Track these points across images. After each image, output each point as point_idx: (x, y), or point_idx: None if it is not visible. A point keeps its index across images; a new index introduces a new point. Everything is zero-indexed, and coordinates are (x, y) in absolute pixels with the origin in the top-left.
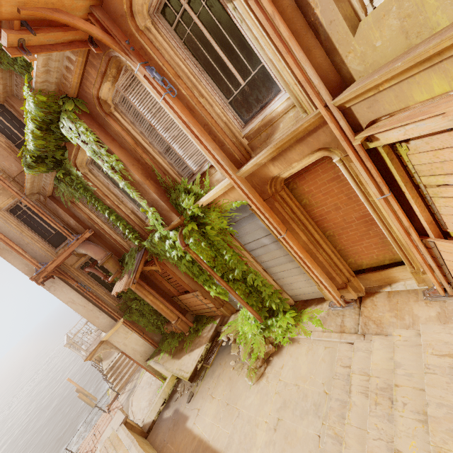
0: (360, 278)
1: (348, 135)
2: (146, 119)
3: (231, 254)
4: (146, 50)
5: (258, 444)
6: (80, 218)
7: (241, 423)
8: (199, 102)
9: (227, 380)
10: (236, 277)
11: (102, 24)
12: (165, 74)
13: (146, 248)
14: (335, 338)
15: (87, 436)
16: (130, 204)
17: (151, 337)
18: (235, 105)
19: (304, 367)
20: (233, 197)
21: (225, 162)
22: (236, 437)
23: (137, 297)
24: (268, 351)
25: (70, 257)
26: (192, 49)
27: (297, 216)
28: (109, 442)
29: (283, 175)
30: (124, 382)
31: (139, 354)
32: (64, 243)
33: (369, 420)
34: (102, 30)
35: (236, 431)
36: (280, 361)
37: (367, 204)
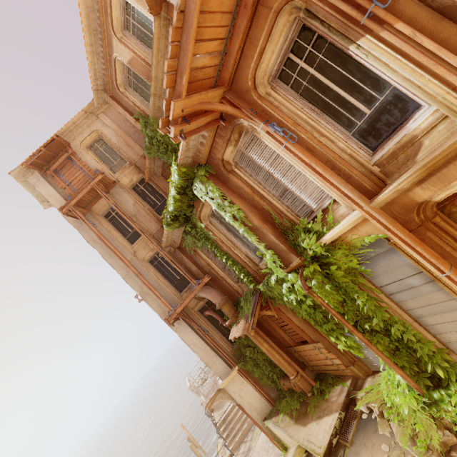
0: None
1: None
2: (264, 168)
3: (365, 298)
4: (266, 111)
5: None
6: (200, 264)
7: None
8: (319, 141)
9: None
10: (374, 328)
11: (232, 102)
12: (285, 126)
13: (260, 291)
14: None
15: None
16: (244, 248)
17: (266, 392)
18: (359, 135)
19: None
20: (364, 232)
21: (354, 194)
22: None
23: (250, 344)
24: (445, 440)
25: (191, 301)
26: (309, 98)
27: None
28: None
29: (435, 199)
30: (237, 441)
31: (256, 411)
32: (187, 288)
33: None
34: (232, 107)
35: None
36: None
37: None
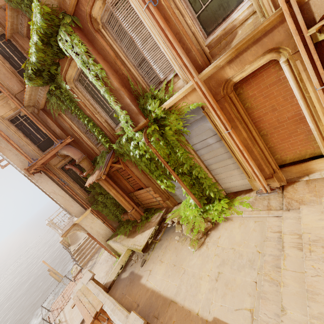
0: (283, 171)
1: (303, 29)
2: (127, 32)
3: (182, 152)
4: None
5: (203, 291)
6: (64, 128)
7: (186, 277)
8: (174, 12)
9: (173, 249)
10: (184, 171)
11: None
12: None
13: (114, 150)
14: (263, 214)
15: (57, 297)
16: (104, 115)
17: (110, 224)
18: (201, 18)
19: (238, 236)
20: (191, 100)
21: (190, 65)
22: (183, 287)
23: (102, 192)
24: (207, 227)
25: (54, 159)
26: None
27: (240, 117)
28: (80, 292)
29: (234, 79)
30: (87, 260)
31: (101, 236)
32: (50, 148)
33: (306, 263)
34: None
35: (183, 283)
36: (217, 233)
37: (303, 101)
